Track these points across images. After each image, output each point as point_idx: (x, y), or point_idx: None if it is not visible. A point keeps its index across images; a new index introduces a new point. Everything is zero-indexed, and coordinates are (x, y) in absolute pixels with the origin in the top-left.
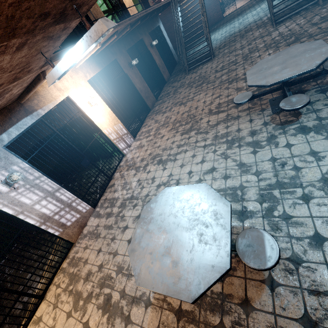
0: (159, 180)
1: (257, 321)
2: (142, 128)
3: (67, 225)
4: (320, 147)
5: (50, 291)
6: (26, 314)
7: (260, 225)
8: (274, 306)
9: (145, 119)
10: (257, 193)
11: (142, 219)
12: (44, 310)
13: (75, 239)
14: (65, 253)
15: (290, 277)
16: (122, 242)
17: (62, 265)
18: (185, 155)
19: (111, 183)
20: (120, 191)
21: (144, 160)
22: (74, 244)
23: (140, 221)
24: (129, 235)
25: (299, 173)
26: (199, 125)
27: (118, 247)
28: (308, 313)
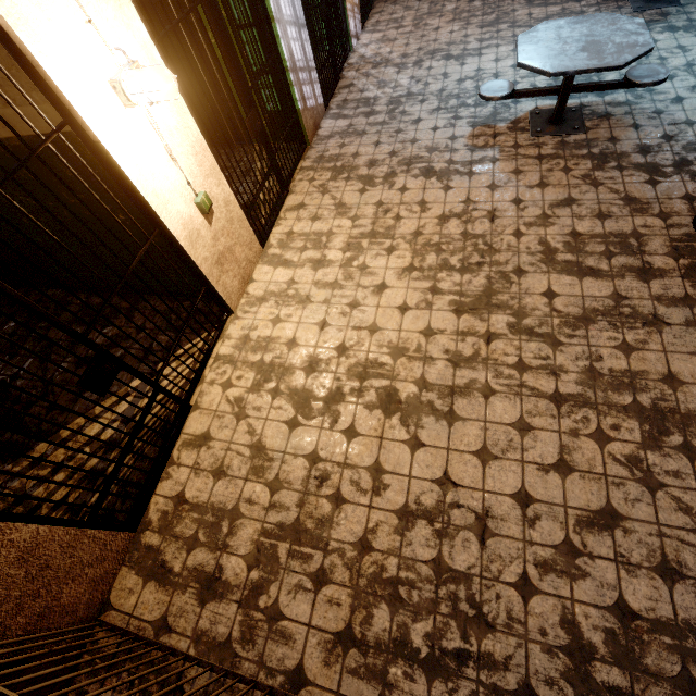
0: (458, 75)
1: (624, 145)
2: (375, 16)
3: (307, 105)
4: (687, 43)
5: (297, 186)
6: (263, 209)
7: (623, 98)
8: (639, 136)
9: (374, 2)
10: (618, 78)
11: (523, 43)
12: (304, 199)
13: (310, 139)
14: (300, 153)
15: (653, 121)
16: (420, 131)
17: (299, 165)
18: (498, 50)
19: (345, 83)
20: (377, 90)
21: (411, 56)
22: (307, 146)
23: (520, 45)
24: (431, 125)
25: (664, 62)
26: (512, 18)
27: (415, 136)
28: (667, 134)
